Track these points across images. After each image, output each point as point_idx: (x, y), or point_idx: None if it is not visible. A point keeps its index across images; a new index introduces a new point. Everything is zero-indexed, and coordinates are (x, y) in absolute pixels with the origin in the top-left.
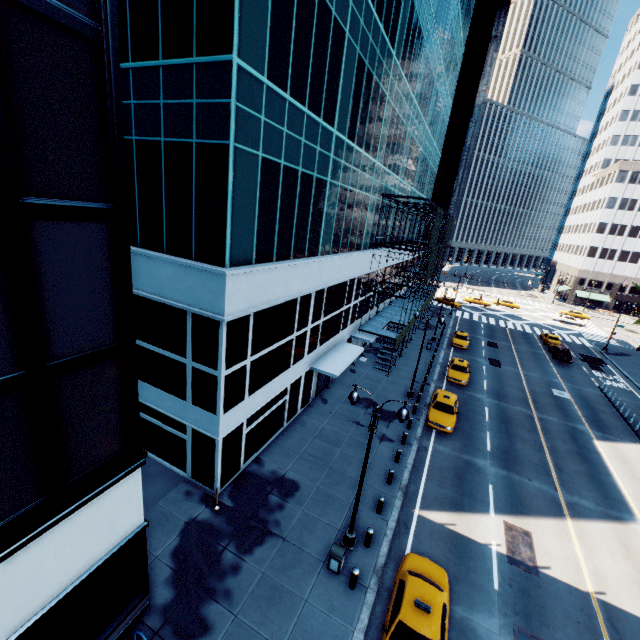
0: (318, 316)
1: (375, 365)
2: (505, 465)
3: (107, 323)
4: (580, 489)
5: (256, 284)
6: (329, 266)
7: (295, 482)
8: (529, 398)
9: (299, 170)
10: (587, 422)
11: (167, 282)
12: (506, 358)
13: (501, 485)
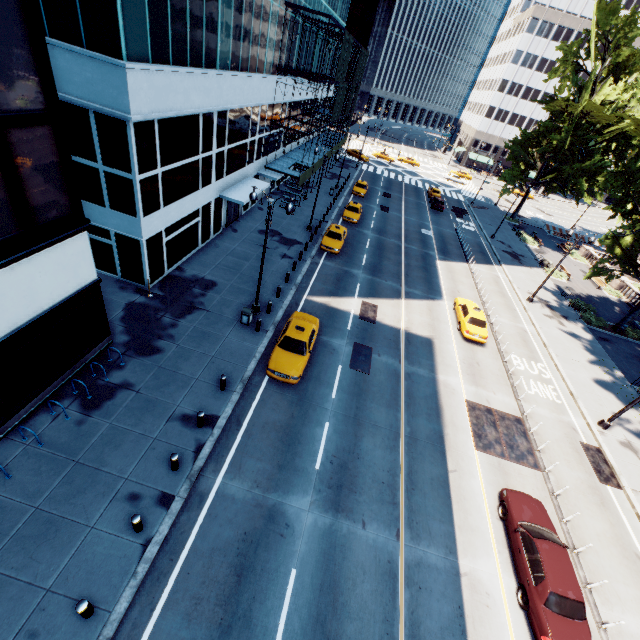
0: (222, 142)
1: (281, 205)
2: (372, 273)
3: (34, 88)
4: (416, 285)
5: (156, 86)
6: (229, 84)
7: (213, 282)
8: (403, 234)
9: None
10: (437, 250)
11: (59, 73)
12: (395, 206)
13: (366, 284)
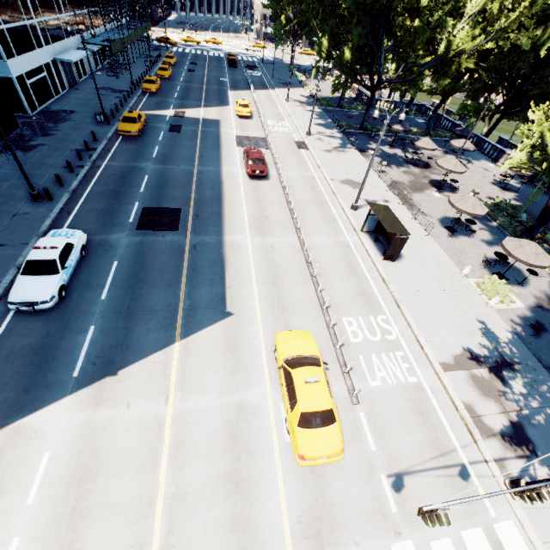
0: (38, 14)
1: (108, 75)
2: (182, 100)
3: None
4: (212, 102)
5: None
6: None
7: (73, 111)
8: (205, 82)
9: None
10: (230, 87)
11: None
12: (200, 69)
13: (178, 104)
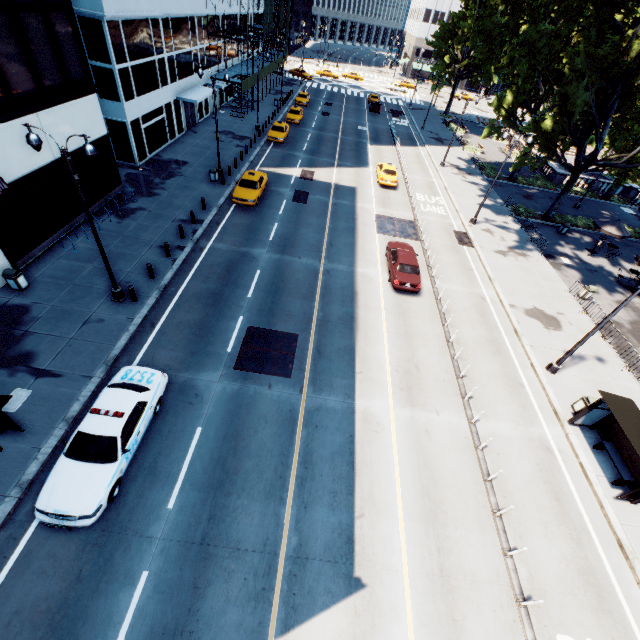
0: (170, 47)
1: (232, 114)
2: (311, 155)
3: None
4: (348, 160)
5: None
6: None
7: (185, 161)
8: (340, 130)
9: None
10: (370, 139)
11: None
12: (335, 112)
13: (306, 160)
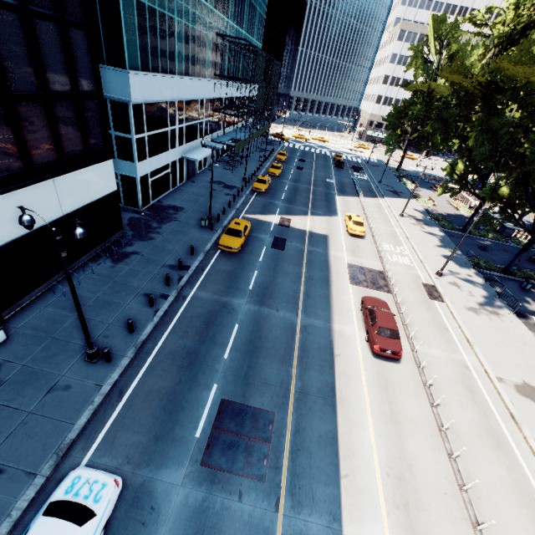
0: (182, 121)
1: (224, 167)
2: (288, 203)
3: (92, 81)
4: (319, 209)
5: (144, 84)
6: (184, 84)
7: (181, 207)
8: (312, 182)
9: (157, 9)
10: (337, 190)
11: None
12: (307, 166)
13: (284, 208)
